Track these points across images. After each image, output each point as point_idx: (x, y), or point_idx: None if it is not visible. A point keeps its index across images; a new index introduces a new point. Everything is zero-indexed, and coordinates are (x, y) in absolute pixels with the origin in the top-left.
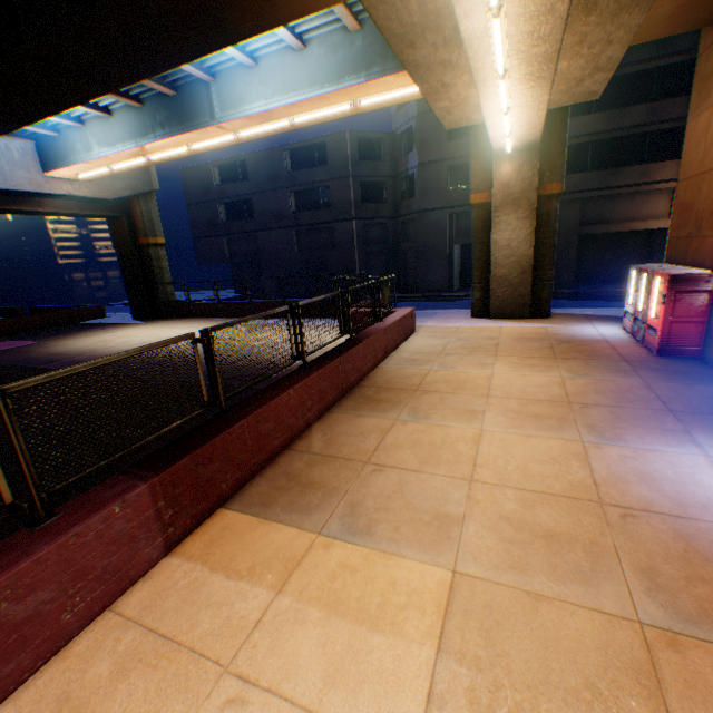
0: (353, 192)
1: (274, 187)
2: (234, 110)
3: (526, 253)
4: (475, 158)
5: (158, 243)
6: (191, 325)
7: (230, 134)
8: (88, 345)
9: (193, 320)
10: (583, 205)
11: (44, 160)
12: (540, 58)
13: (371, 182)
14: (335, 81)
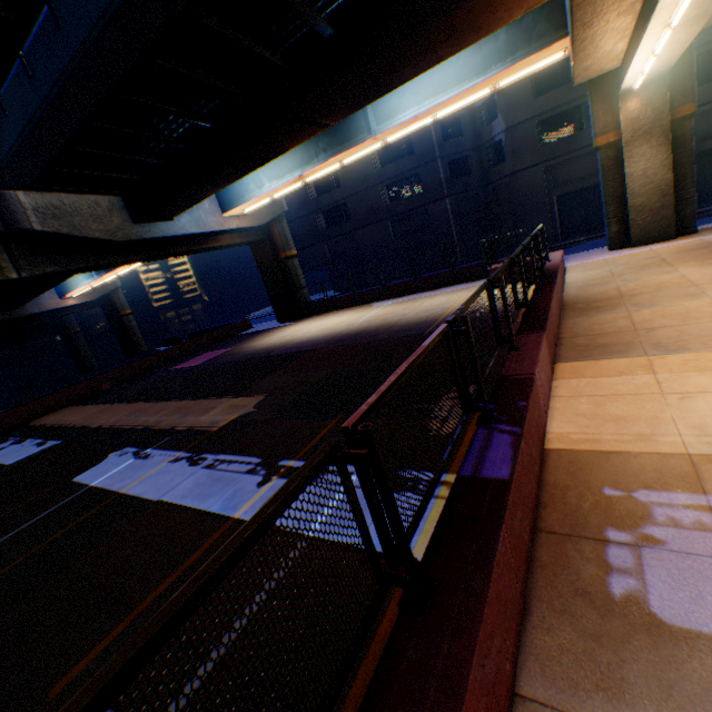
0: (442, 172)
1: (365, 187)
2: (388, 122)
3: (664, 177)
4: (596, 104)
5: (292, 255)
6: (340, 315)
7: (377, 143)
8: (279, 340)
9: (334, 312)
10: (694, 123)
11: (221, 205)
12: (710, 3)
13: (456, 159)
14: (482, 74)
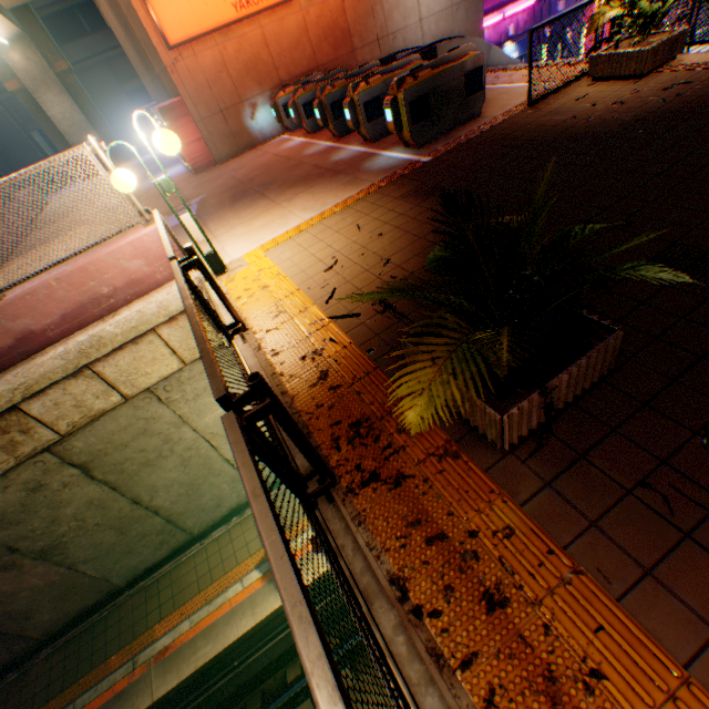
0: None
1: None
2: None
3: (83, 120)
4: None
5: None
6: None
7: None
8: None
9: None
10: (112, 66)
11: None
12: None
13: None
14: None
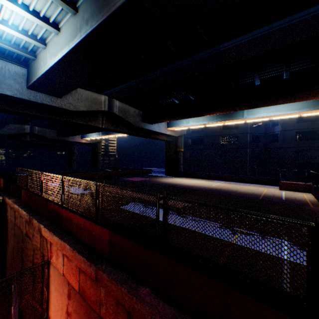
0: (248, 138)
1: (213, 134)
2: (252, 115)
3: None
4: None
5: (181, 150)
6: (198, 180)
7: (242, 121)
8: (174, 182)
9: (193, 178)
10: None
11: (167, 124)
12: None
13: (255, 135)
14: (298, 109)
